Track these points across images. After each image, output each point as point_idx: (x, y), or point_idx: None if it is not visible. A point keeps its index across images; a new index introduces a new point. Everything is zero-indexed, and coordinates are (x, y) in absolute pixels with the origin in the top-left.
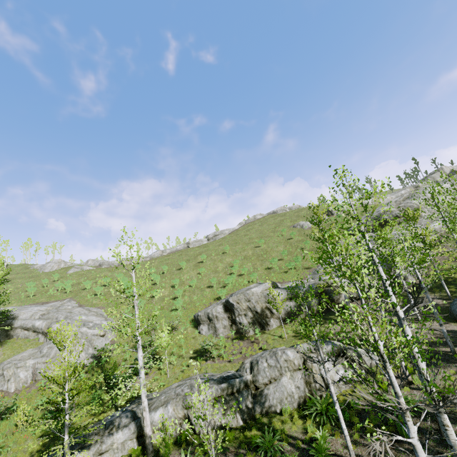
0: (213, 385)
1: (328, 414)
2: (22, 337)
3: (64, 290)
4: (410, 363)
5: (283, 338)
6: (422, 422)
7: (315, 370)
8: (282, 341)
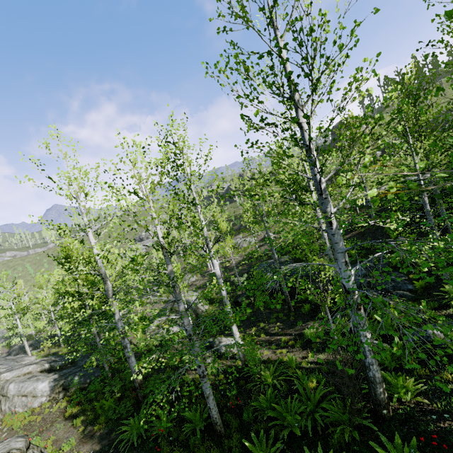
0: None
1: None
2: None
3: None
4: None
5: None
6: None
7: None
8: None
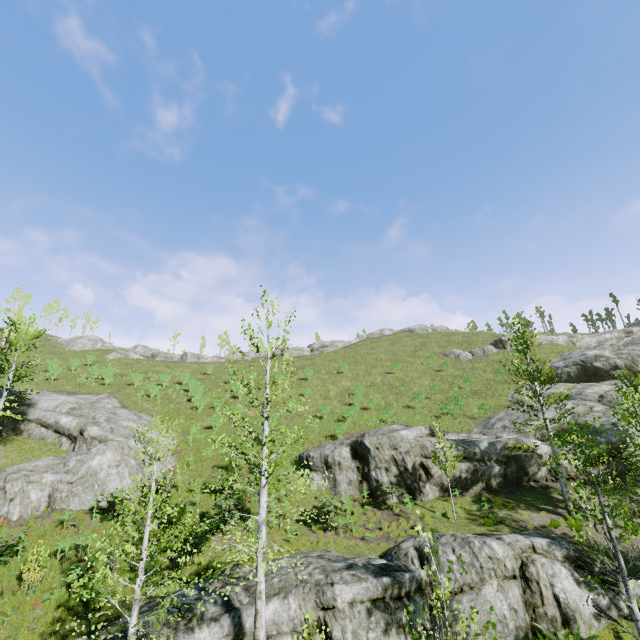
0: (367, 576)
1: None
2: (36, 436)
3: (100, 380)
4: None
5: (450, 518)
6: None
7: (544, 584)
8: (448, 523)
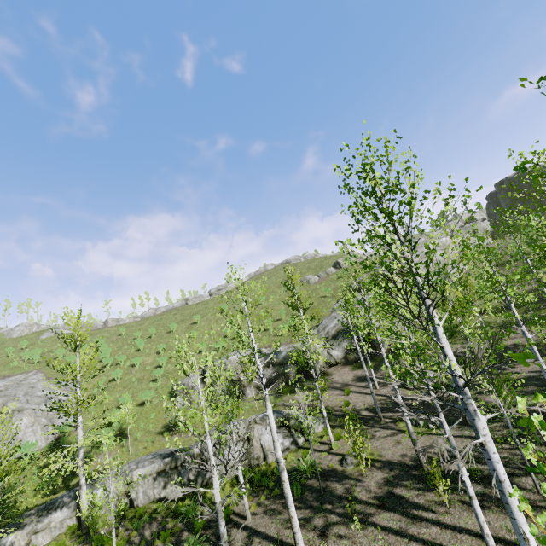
0: (158, 460)
1: (250, 481)
2: None
3: (32, 360)
4: (344, 430)
5: (255, 408)
6: (317, 482)
7: (256, 440)
8: (252, 411)
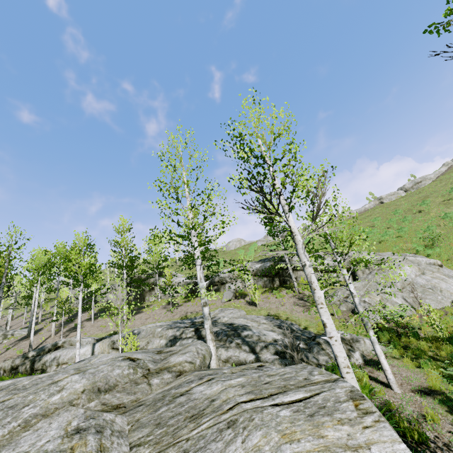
0: None
1: None
2: None
3: None
4: None
5: None
6: None
7: None
8: None
